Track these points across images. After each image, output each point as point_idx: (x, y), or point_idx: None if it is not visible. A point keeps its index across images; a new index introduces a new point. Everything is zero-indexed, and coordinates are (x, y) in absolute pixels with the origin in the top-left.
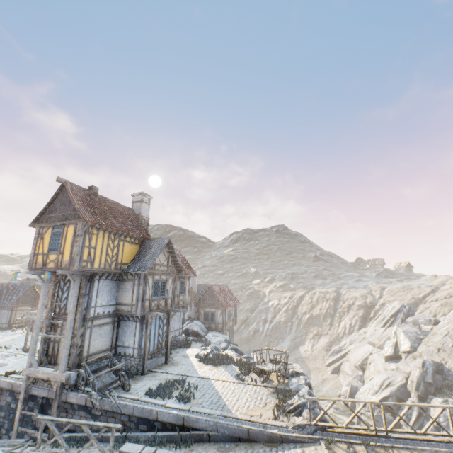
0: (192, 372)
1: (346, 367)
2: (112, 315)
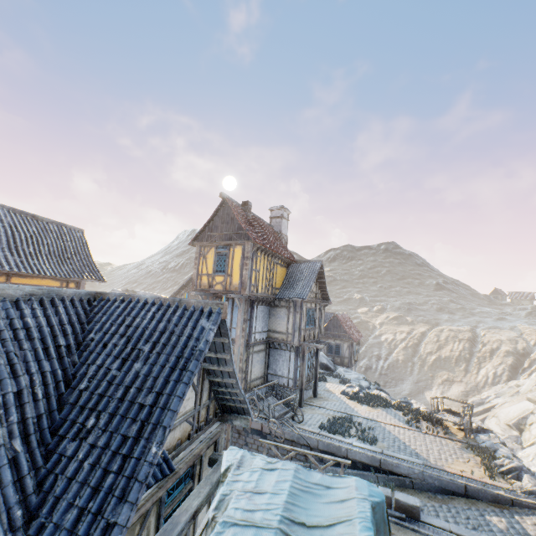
0: (351, 411)
1: (493, 424)
2: (265, 342)
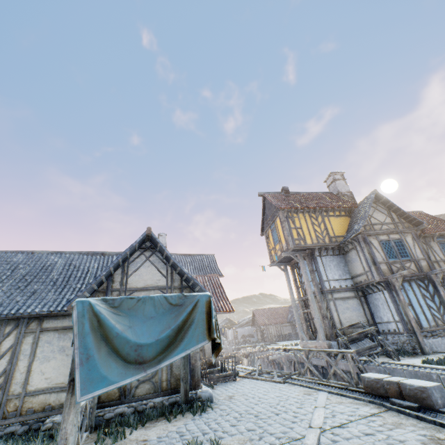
0: None
1: None
2: (351, 289)
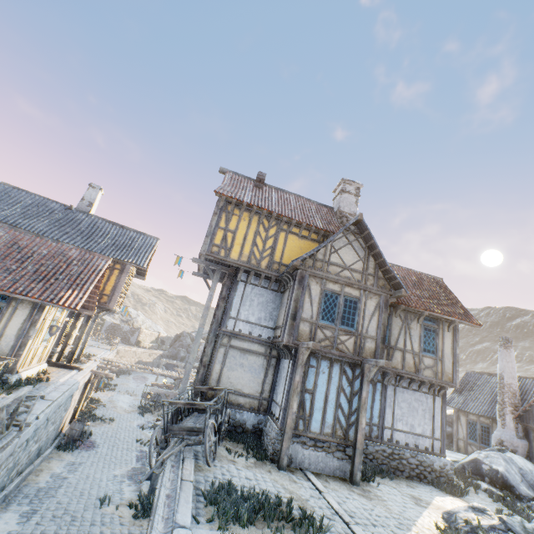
0: (377, 533)
1: None
2: (265, 343)
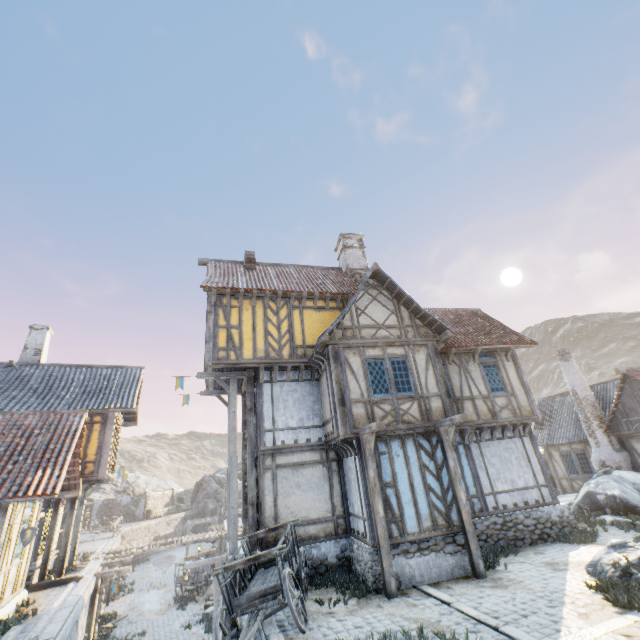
0: (533, 625)
1: None
2: (317, 446)
